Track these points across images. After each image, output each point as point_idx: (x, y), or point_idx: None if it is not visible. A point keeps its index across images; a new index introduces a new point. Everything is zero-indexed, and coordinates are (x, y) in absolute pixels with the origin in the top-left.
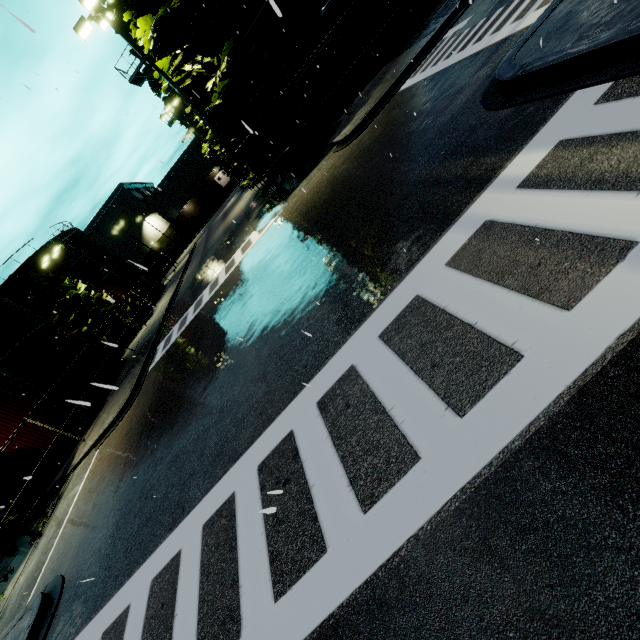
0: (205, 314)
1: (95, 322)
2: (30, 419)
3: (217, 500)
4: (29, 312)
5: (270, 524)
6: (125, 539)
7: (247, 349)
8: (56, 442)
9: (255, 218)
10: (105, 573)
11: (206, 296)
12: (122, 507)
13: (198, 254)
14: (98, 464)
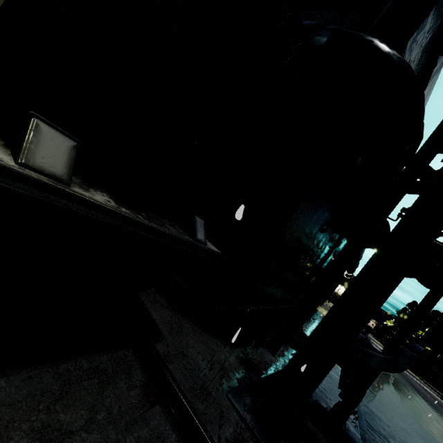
0: None
1: None
2: None
3: None
4: None
5: None
6: None
7: None
8: None
9: None
10: None
11: None
12: None
13: None
14: None
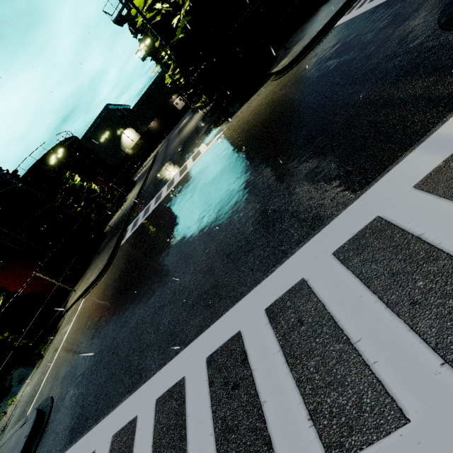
0: (163, 206)
1: (86, 204)
2: (38, 273)
3: (169, 379)
4: (41, 195)
5: (219, 427)
6: (95, 385)
7: (197, 242)
8: (56, 289)
9: (203, 134)
10: (80, 410)
11: (164, 192)
12: (95, 355)
13: (159, 159)
14: (82, 311)
